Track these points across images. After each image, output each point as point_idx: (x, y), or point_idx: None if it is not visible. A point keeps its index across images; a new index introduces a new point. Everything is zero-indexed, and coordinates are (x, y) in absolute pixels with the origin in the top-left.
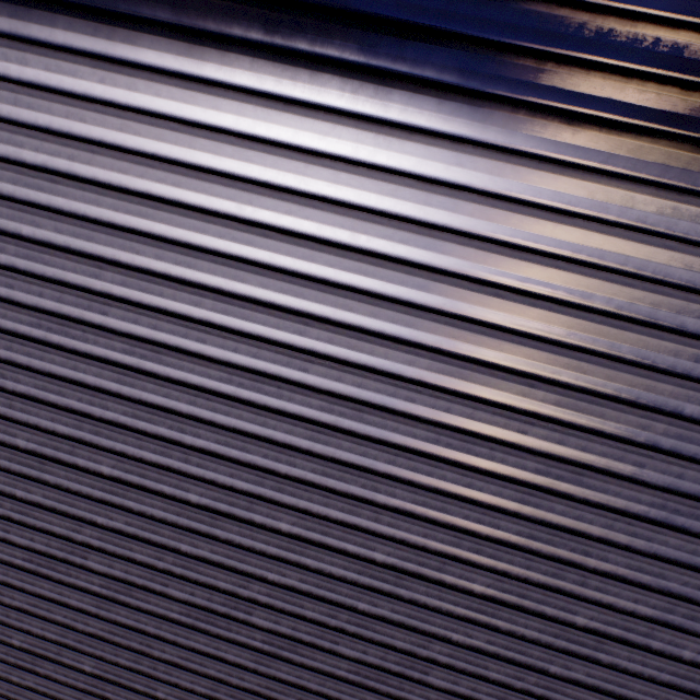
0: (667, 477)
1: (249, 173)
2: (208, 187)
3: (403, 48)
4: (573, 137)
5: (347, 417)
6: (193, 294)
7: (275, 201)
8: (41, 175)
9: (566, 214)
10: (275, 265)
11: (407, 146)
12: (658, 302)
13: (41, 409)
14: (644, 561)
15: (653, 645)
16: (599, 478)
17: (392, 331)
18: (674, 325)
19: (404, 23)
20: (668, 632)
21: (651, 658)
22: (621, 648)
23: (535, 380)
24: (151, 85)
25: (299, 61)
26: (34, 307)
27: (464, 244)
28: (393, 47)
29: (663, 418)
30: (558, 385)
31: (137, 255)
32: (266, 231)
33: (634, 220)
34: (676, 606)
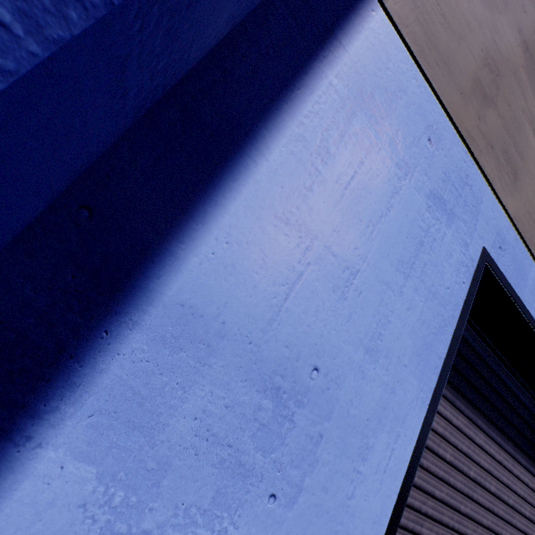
0: None
1: (476, 459)
2: (466, 463)
3: (507, 426)
4: (527, 460)
5: None
6: (452, 513)
7: (479, 471)
8: None
9: (524, 484)
10: (474, 498)
11: (505, 456)
12: (534, 513)
13: None
14: None
15: None
16: None
17: (494, 528)
18: None
19: (508, 419)
20: None
21: None
22: None
23: None
24: (461, 419)
25: (491, 423)
26: None
27: (510, 492)
28: (506, 425)
29: None
30: None
31: (440, 492)
32: (475, 483)
33: (532, 486)
34: None
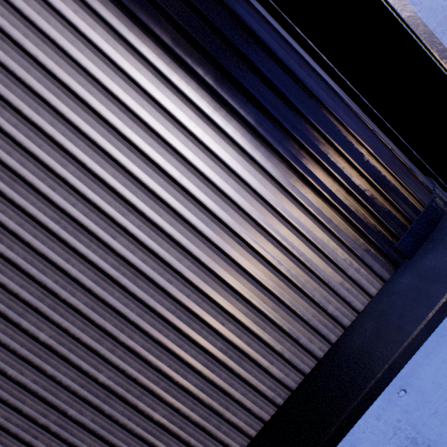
0: (67, 203)
1: None
2: None
3: None
4: None
5: None
6: None
7: None
8: None
9: (59, 14)
10: None
11: None
12: (93, 91)
13: None
14: (37, 258)
15: (23, 324)
16: (26, 188)
17: None
18: (97, 109)
19: None
20: (36, 316)
21: (19, 335)
22: (2, 321)
23: (8, 104)
24: None
25: None
26: None
27: None
28: None
29: (75, 163)
30: (21, 115)
31: None
32: None
33: (94, 39)
34: (47, 297)
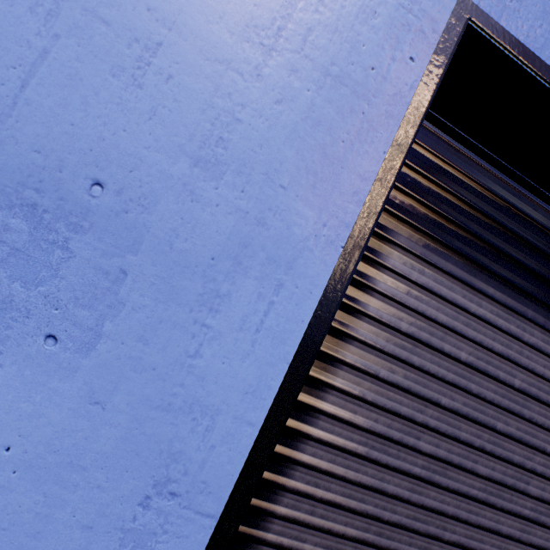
0: None
1: (525, 363)
2: (503, 367)
3: None
4: None
5: (542, 514)
6: (478, 430)
7: (534, 381)
8: (407, 339)
9: None
10: (526, 416)
11: None
12: None
13: (339, 514)
14: None
15: None
16: None
17: None
18: None
19: None
20: None
21: None
22: None
23: None
24: (489, 306)
25: None
26: (366, 429)
27: None
28: None
29: None
30: None
31: (452, 400)
32: (526, 397)
33: None
34: None
